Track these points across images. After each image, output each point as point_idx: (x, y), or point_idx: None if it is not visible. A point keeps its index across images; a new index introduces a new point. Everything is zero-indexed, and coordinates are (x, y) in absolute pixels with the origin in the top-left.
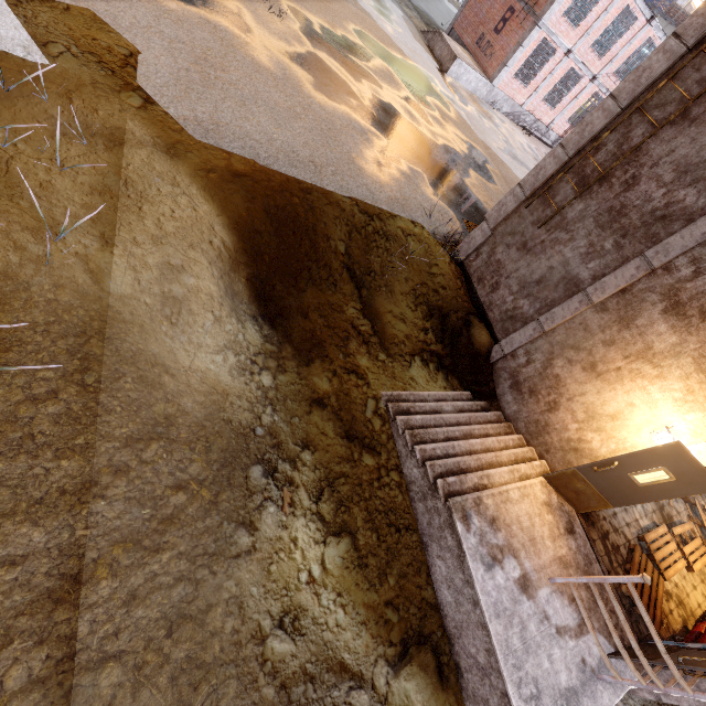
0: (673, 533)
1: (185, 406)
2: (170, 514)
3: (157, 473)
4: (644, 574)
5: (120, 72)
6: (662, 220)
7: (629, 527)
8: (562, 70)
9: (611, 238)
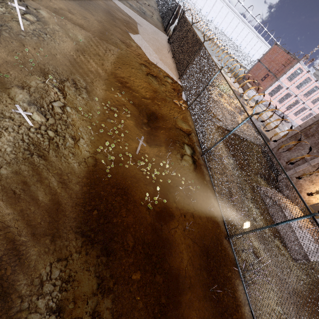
0: None
1: None
2: None
3: None
4: None
5: None
6: None
7: None
8: (284, 93)
9: (315, 150)
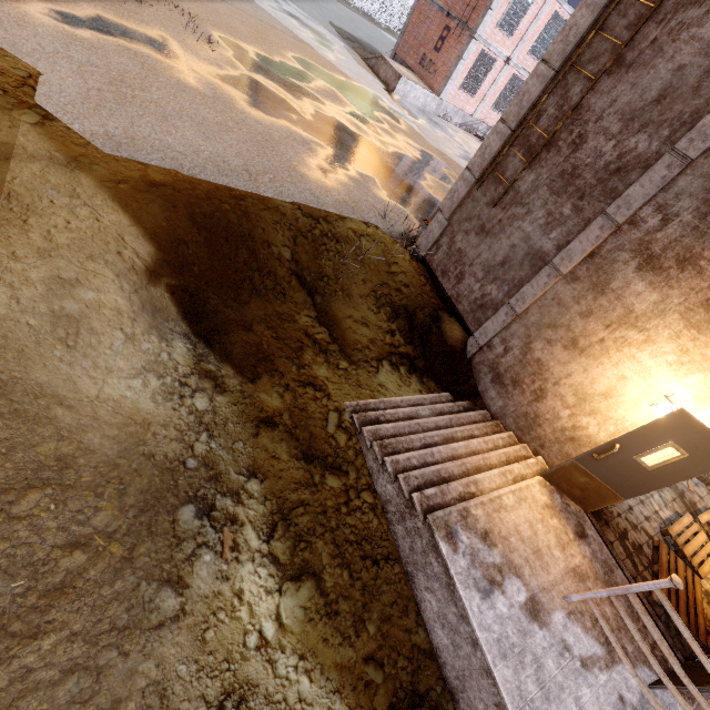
0: (700, 521)
1: (90, 443)
2: (59, 583)
3: (37, 531)
4: (673, 576)
5: (15, 91)
6: (617, 172)
7: (649, 522)
8: (504, 77)
9: (569, 203)
